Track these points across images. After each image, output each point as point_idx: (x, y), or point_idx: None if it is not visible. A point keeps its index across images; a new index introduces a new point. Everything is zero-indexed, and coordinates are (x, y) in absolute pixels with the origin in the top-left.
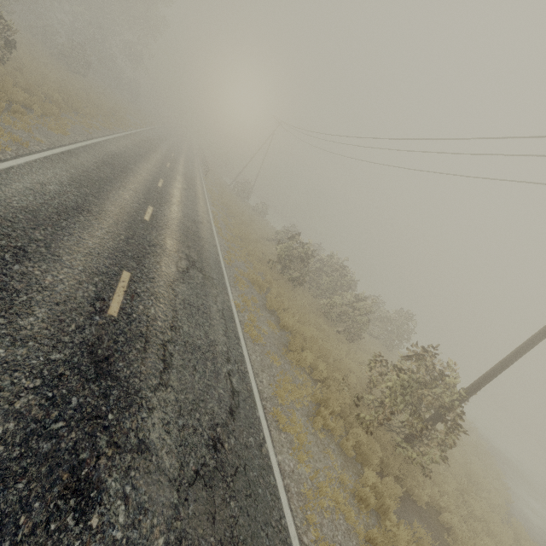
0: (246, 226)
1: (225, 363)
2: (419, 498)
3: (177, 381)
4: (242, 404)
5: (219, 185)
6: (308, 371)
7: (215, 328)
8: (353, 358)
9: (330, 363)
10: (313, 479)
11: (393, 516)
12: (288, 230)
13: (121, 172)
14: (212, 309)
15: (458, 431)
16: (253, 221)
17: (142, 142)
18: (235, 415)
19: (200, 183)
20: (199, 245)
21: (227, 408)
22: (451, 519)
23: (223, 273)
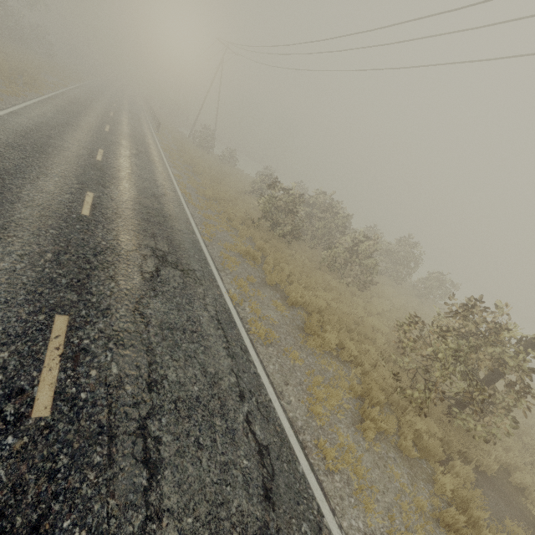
0: (218, 183)
1: (239, 404)
2: (487, 467)
3: (174, 493)
4: (277, 466)
5: (176, 139)
6: (334, 354)
7: (212, 350)
8: (371, 311)
9: (351, 327)
10: (391, 532)
11: (489, 533)
12: (266, 177)
13: (38, 153)
14: (202, 320)
15: (534, 396)
16: (225, 174)
17: (67, 106)
18: (274, 496)
19: (152, 143)
20: (166, 228)
21: (259, 490)
22: (523, 478)
23: (205, 257)
